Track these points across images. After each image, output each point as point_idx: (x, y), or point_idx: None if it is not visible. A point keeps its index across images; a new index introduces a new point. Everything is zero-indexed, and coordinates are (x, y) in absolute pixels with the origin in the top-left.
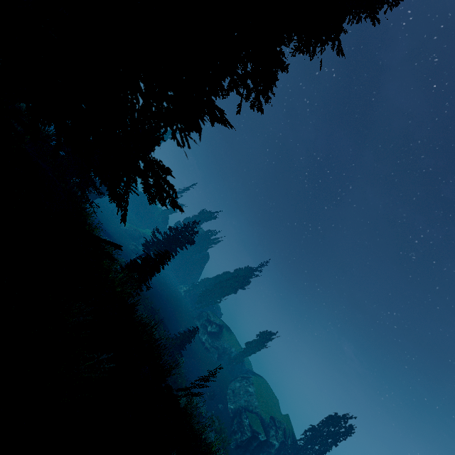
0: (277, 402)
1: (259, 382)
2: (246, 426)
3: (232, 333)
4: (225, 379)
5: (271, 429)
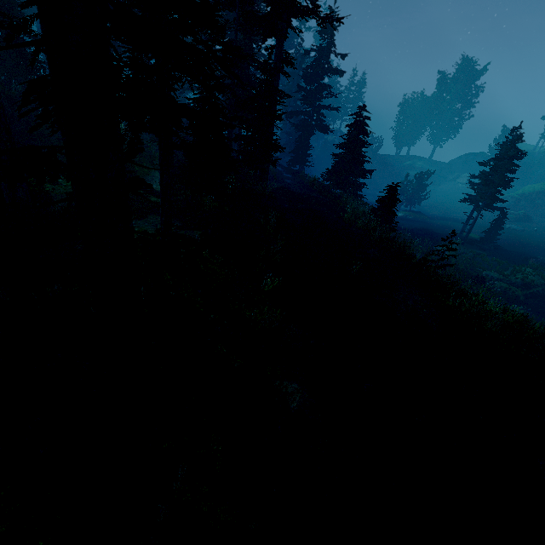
0: None
1: None
2: None
3: None
4: None
5: None
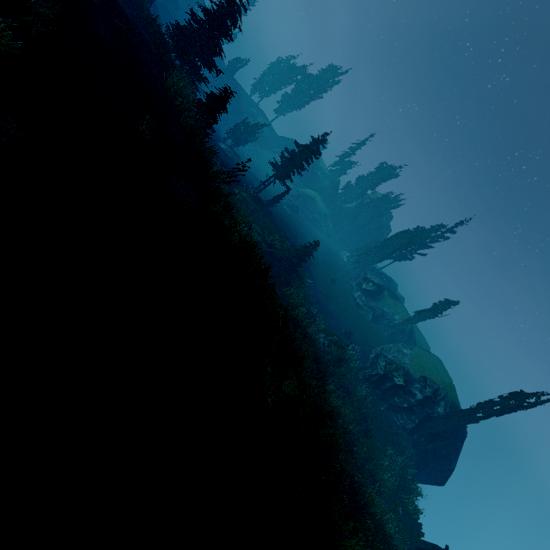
0: (449, 381)
1: (424, 352)
2: (380, 365)
3: (400, 302)
4: (378, 340)
5: (418, 383)
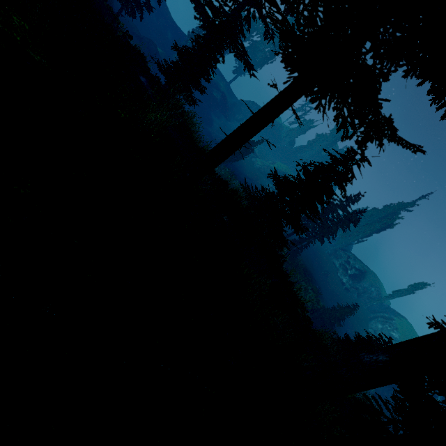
0: None
1: (404, 326)
2: None
3: (373, 273)
4: (365, 316)
5: None
